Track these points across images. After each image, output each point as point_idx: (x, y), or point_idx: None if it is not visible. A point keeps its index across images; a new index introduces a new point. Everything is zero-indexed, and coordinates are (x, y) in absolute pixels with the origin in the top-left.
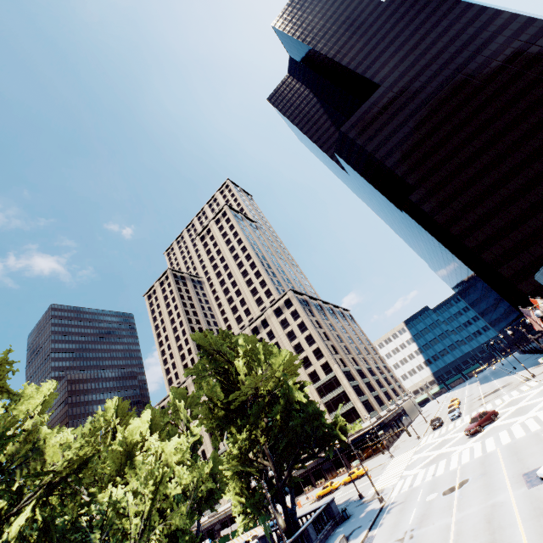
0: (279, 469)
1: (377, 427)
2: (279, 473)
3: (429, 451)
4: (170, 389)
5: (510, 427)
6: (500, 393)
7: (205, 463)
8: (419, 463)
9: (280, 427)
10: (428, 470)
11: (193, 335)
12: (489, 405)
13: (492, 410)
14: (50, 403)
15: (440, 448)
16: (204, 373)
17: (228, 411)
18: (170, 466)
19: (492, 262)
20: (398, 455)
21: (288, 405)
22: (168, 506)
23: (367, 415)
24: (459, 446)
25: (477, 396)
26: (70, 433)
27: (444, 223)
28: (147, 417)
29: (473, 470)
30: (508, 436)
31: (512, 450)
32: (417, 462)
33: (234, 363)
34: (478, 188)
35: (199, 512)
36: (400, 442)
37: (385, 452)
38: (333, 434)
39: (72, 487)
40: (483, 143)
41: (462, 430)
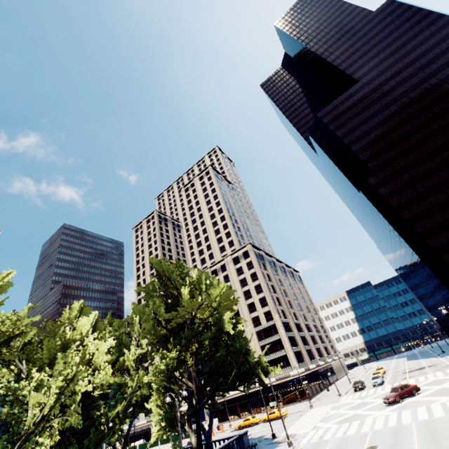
0: (202, 393)
1: (302, 376)
2: (202, 396)
3: (346, 410)
4: (132, 304)
5: (430, 404)
6: (425, 371)
7: (145, 373)
8: (334, 418)
9: (207, 354)
10: (341, 427)
11: (151, 259)
12: (412, 379)
13: (414, 384)
14: (7, 286)
15: (357, 409)
16: (154, 294)
17: (167, 331)
18: (98, 365)
19: (437, 249)
20: (317, 406)
21: (218, 335)
22: (67, 399)
23: (296, 364)
24: (375, 411)
25: (402, 370)
26: (28, 319)
27: (396, 207)
28: (91, 318)
29: (384, 438)
30: (426, 413)
31: (427, 428)
32: (332, 417)
33: (181, 290)
34: (435, 180)
35: (133, 415)
36: (323, 395)
37: (307, 401)
38: (255, 372)
39: (16, 365)
40: (445, 141)
41: (382, 397)
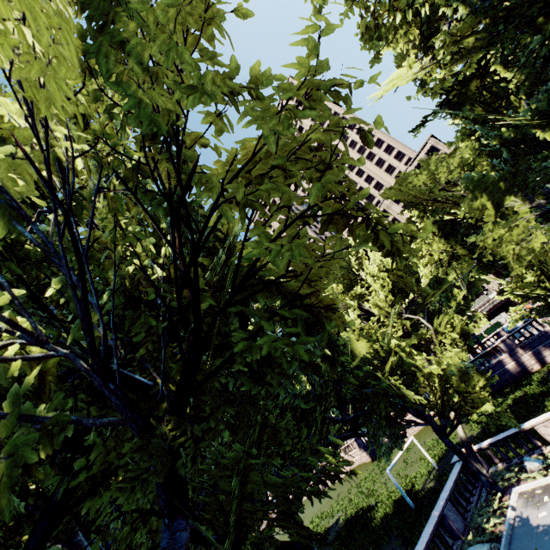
0: None
1: None
2: None
3: None
4: None
5: None
6: None
7: None
8: None
9: None
10: None
11: None
12: None
13: None
14: None
15: None
16: None
17: None
18: None
19: None
20: None
21: None
22: None
23: None
24: None
25: None
26: None
27: None
28: None
29: None
30: None
31: None
32: None
33: None
34: None
35: None
36: None
37: None
38: None
39: None
40: None
41: None
